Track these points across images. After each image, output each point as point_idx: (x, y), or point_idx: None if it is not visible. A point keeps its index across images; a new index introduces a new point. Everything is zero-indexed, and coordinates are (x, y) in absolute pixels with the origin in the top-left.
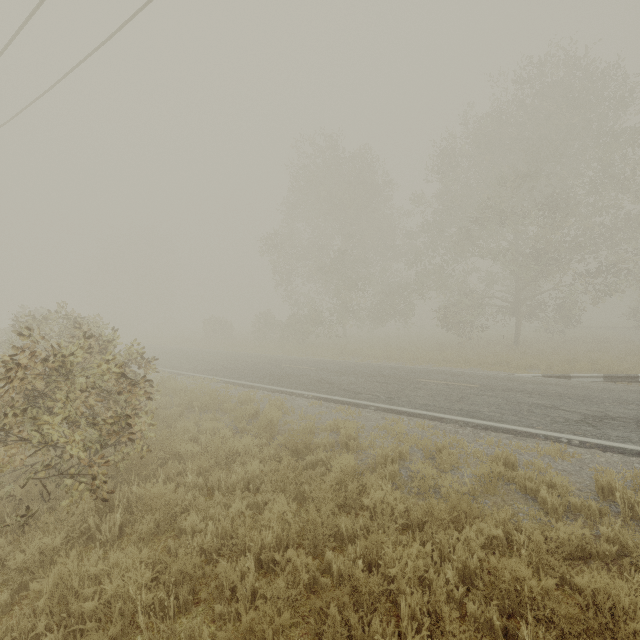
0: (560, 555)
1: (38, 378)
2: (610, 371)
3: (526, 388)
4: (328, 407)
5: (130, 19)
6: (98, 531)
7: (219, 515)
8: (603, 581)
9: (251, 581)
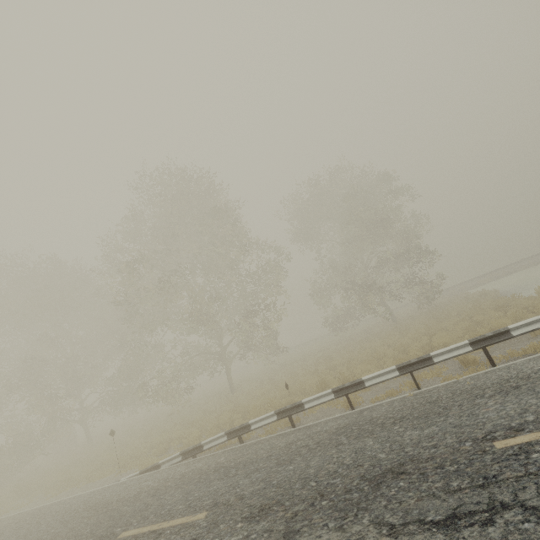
0: None
1: None
2: (226, 425)
3: None
4: None
5: None
6: None
7: None
8: None
9: None
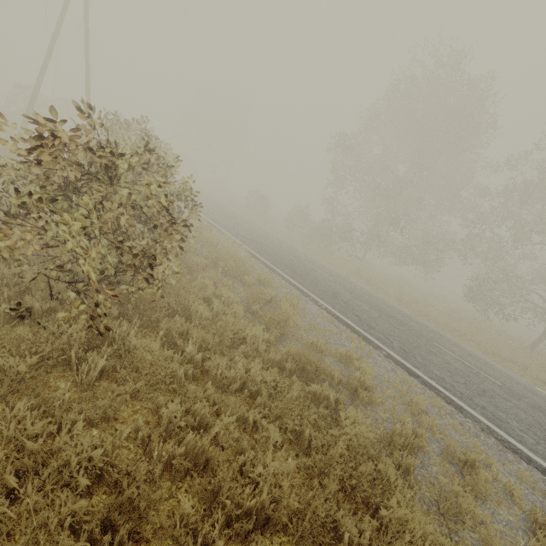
0: None
1: (70, 166)
2: None
3: None
4: (338, 327)
5: None
6: (80, 362)
7: (203, 414)
8: None
9: None
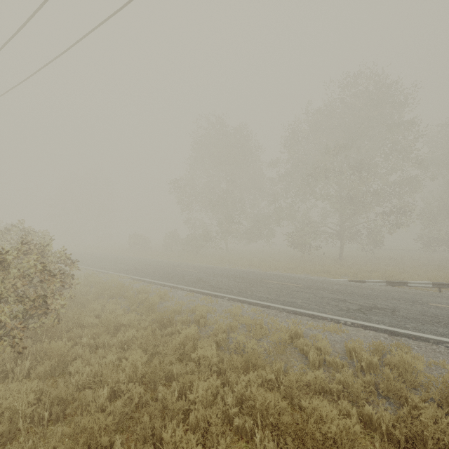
0: (305, 390)
1: None
2: (394, 278)
3: (332, 288)
4: (197, 297)
5: (76, 43)
6: (13, 372)
7: (97, 364)
8: (316, 403)
9: (102, 402)
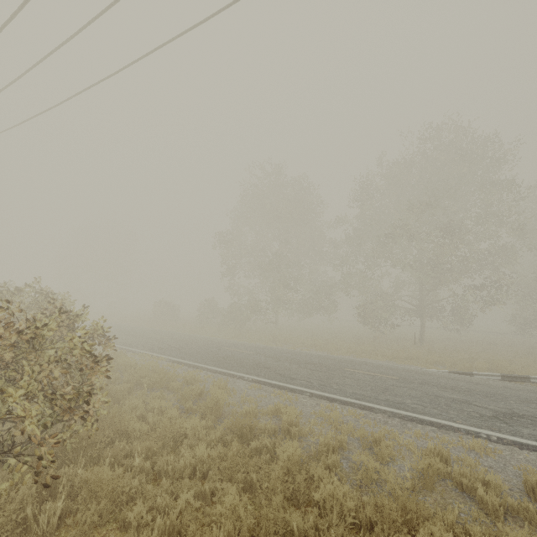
0: None
1: (3, 349)
2: (504, 371)
3: (439, 382)
4: (267, 391)
5: (136, 61)
6: (34, 521)
7: (166, 505)
8: None
9: None
